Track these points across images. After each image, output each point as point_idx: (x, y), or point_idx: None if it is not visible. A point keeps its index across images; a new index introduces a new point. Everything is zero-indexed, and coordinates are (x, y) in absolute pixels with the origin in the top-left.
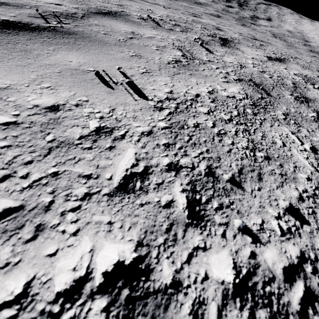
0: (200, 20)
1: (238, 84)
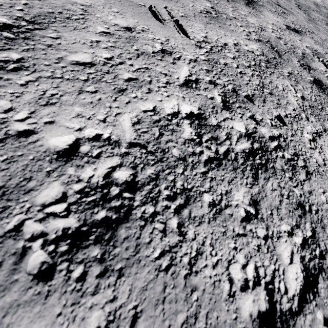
0: None
1: (257, 43)
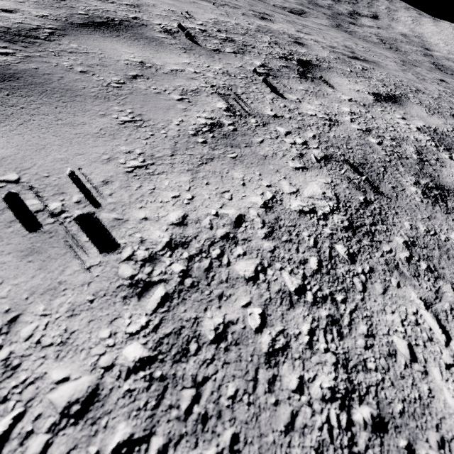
0: (271, 25)
1: (323, 171)
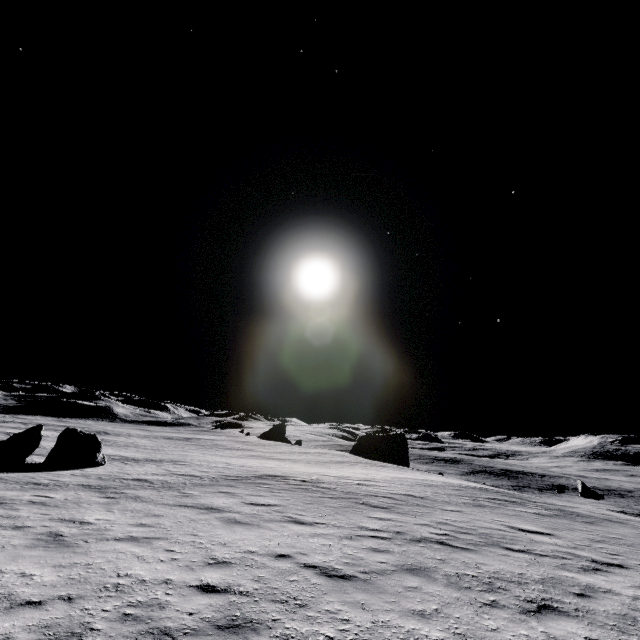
0: (582, 577)
1: (450, 634)
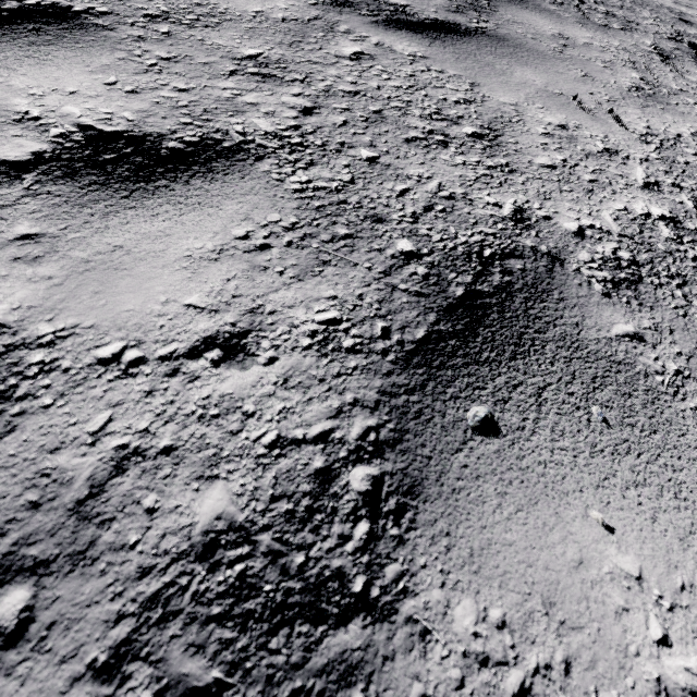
0: None
1: None
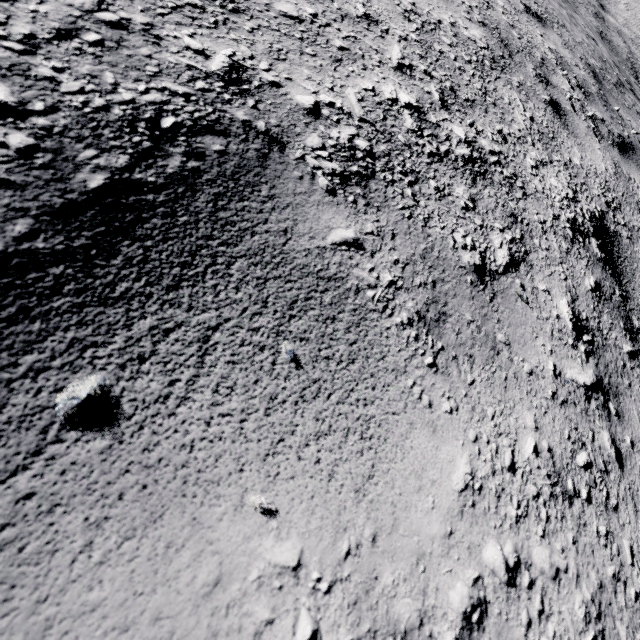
0: None
1: (481, 29)
